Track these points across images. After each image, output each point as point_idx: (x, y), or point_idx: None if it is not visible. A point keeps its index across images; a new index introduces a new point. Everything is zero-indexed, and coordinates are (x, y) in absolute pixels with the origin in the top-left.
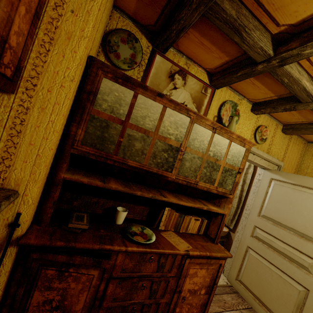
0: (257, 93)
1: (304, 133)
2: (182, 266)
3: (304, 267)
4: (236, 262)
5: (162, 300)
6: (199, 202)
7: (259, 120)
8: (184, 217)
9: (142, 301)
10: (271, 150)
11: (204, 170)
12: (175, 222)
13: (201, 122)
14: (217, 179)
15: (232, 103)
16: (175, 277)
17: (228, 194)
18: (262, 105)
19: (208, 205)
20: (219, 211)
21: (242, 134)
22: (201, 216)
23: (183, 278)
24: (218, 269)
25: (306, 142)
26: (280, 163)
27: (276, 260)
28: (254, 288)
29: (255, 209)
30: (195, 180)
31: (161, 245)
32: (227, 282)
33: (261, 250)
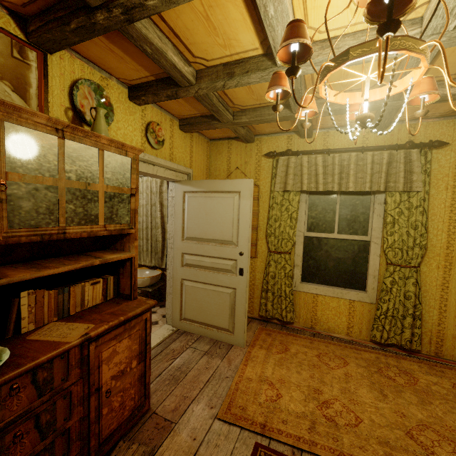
0: (126, 69)
1: (201, 129)
2: (87, 358)
3: (229, 270)
4: (176, 302)
5: (71, 422)
6: (87, 257)
7: (146, 114)
8: (70, 290)
9: (29, 454)
10: (175, 156)
11: (69, 207)
12: (55, 306)
13: (21, 118)
14: (100, 213)
15: (91, 85)
16: (81, 378)
17: (127, 230)
18: (141, 90)
19: (104, 255)
20: (122, 257)
21: (128, 137)
22: (103, 275)
23: (94, 371)
24: (145, 326)
25: (208, 140)
26: (189, 170)
27: (208, 278)
28: (198, 317)
29: (178, 234)
30: (57, 227)
31: (28, 357)
32: (172, 330)
33: (194, 275)
